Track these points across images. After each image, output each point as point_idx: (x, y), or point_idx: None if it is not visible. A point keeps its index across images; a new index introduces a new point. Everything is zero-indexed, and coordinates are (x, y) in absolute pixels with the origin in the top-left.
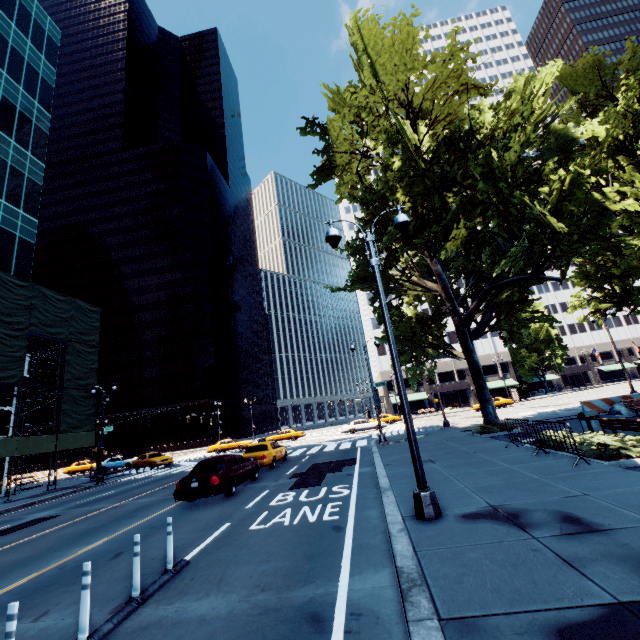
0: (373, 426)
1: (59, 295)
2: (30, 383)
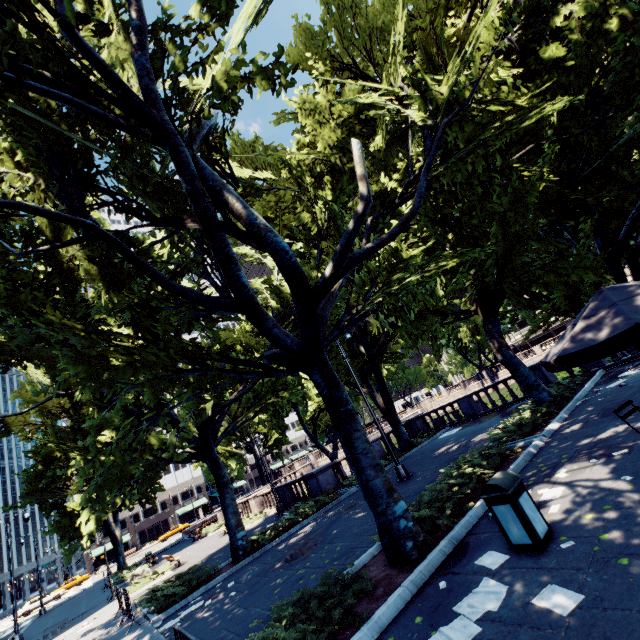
0: (52, 598)
1: None
2: None
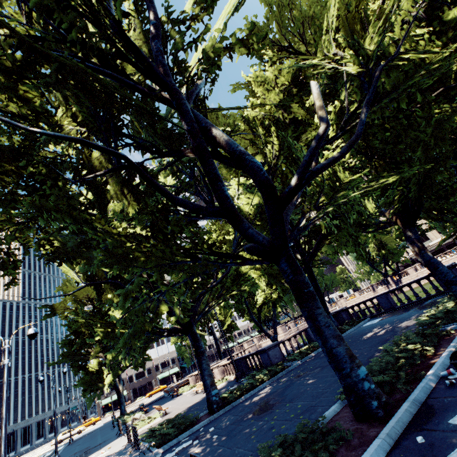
0: (76, 432)
1: None
2: None
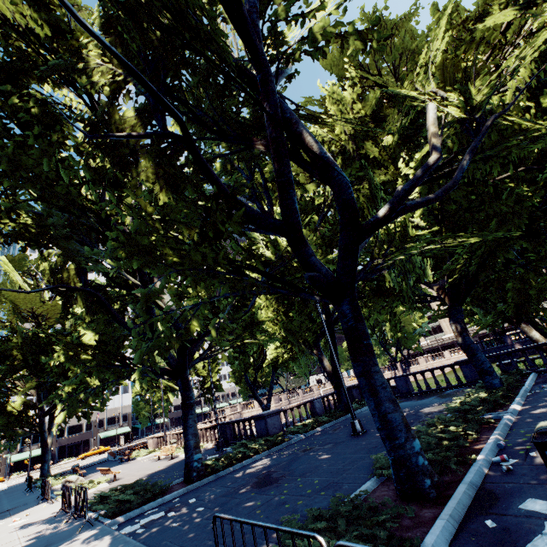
0: None
1: None
2: None
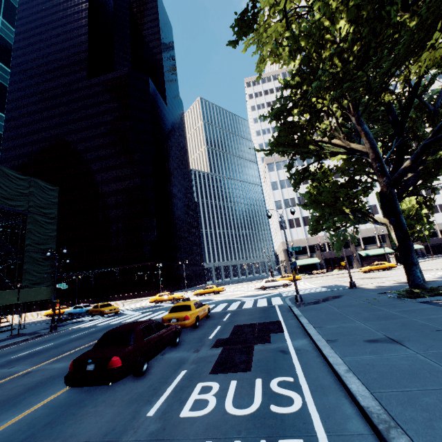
0: (281, 284)
1: (19, 174)
2: (5, 248)
